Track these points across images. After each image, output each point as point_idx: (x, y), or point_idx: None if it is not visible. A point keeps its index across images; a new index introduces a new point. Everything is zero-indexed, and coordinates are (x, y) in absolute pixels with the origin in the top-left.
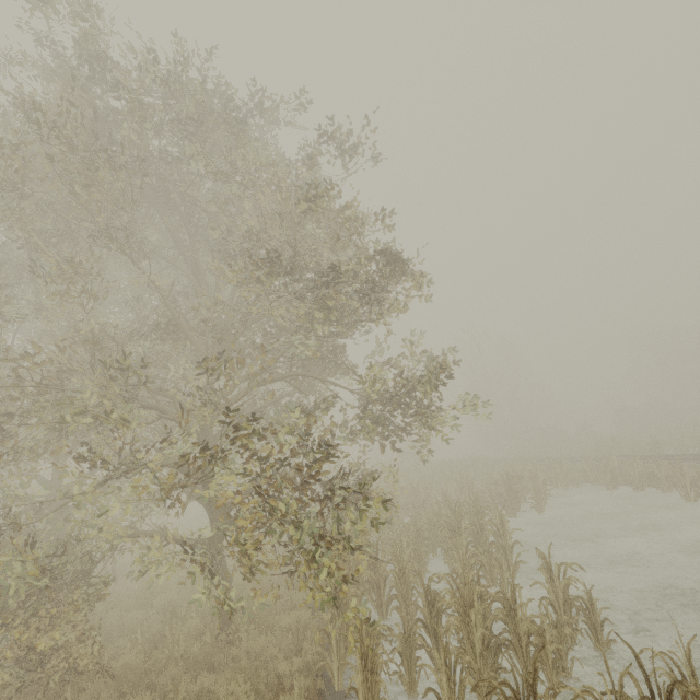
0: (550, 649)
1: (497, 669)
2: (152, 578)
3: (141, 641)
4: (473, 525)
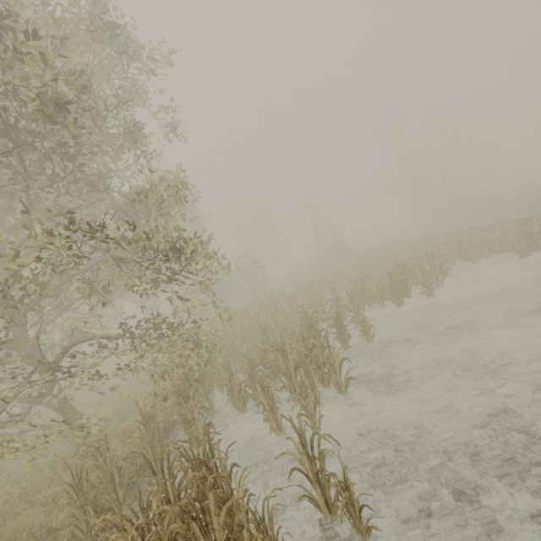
0: None
1: None
2: None
3: (12, 472)
4: (305, 343)
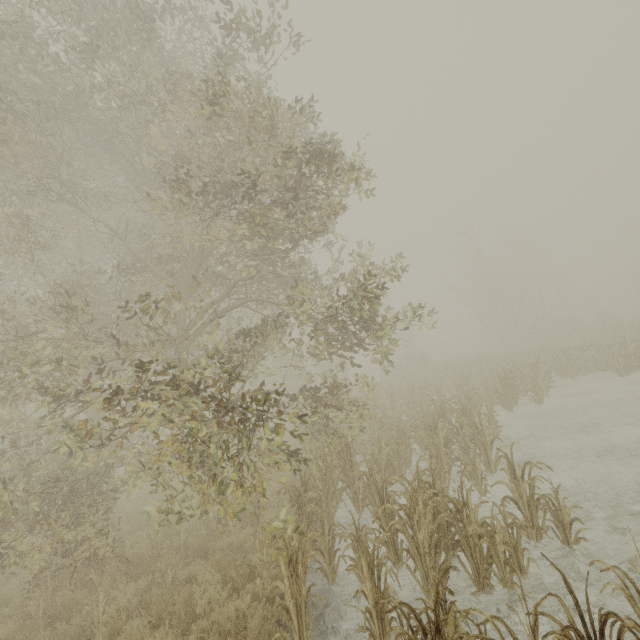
0: (501, 550)
1: (446, 567)
2: (131, 489)
3: (153, 533)
4: (452, 424)
